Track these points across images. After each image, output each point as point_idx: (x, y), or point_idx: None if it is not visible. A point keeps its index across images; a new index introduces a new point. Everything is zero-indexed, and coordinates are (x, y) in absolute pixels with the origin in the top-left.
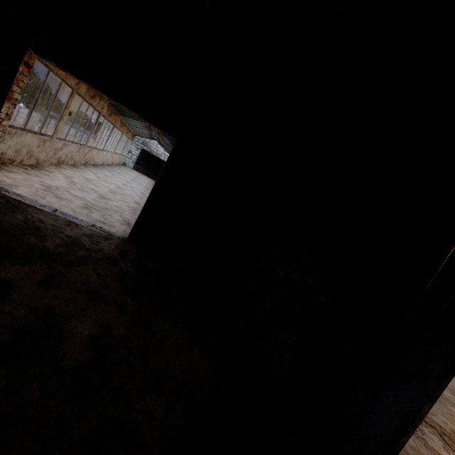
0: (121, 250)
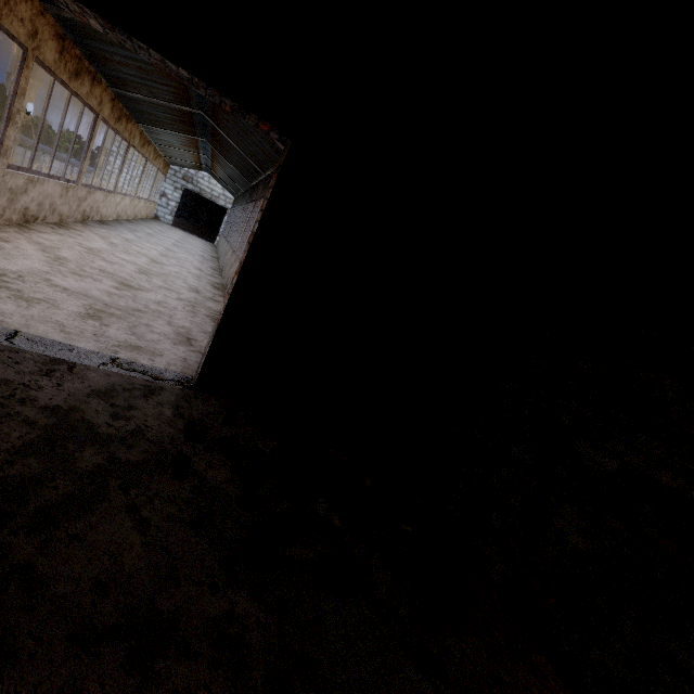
0: (189, 424)
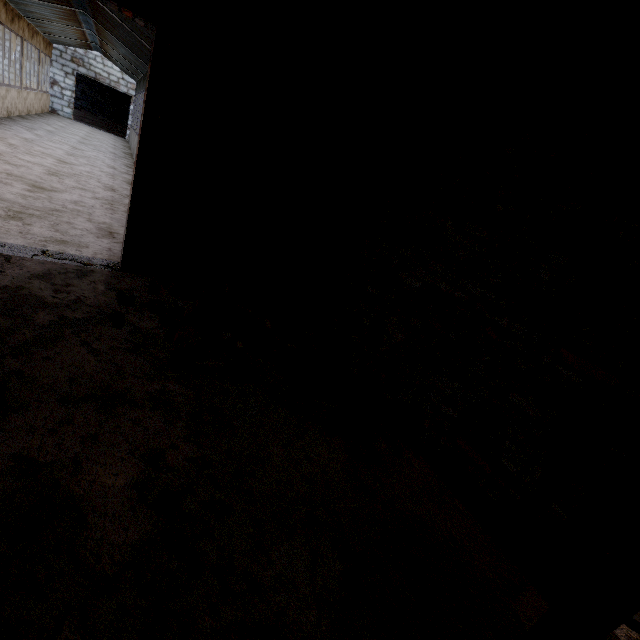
0: (119, 293)
